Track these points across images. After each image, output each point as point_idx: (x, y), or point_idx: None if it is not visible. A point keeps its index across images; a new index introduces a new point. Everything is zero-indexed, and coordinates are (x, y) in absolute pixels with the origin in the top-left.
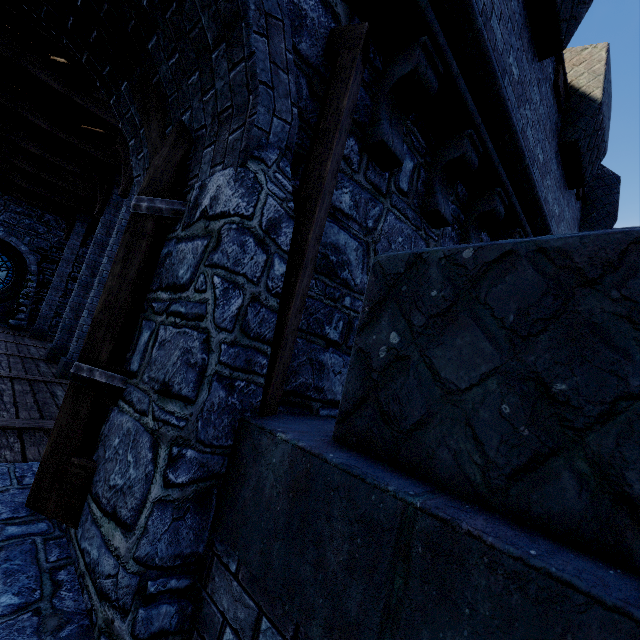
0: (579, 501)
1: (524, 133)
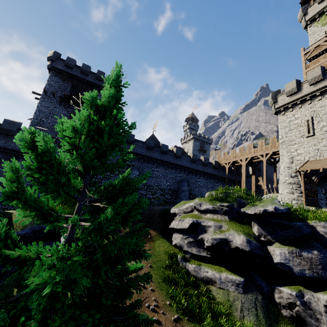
0: None
1: None
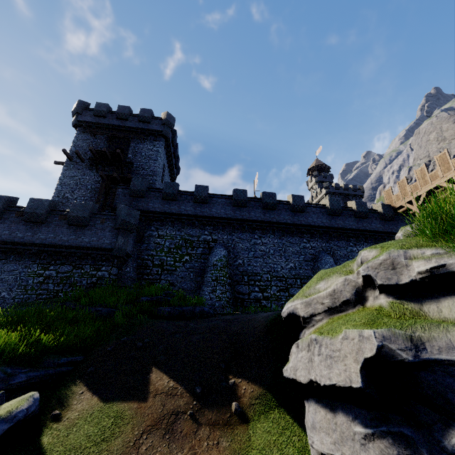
0: None
1: (38, 238)
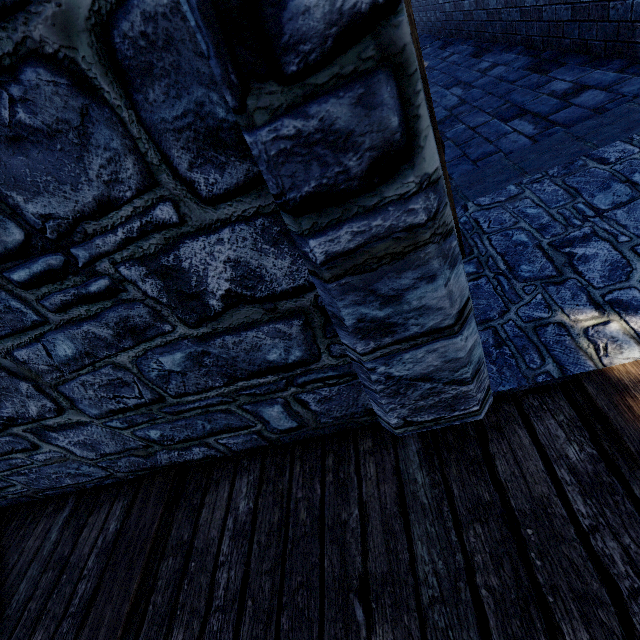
0: None
1: None
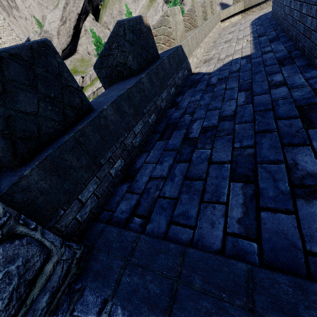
0: (73, 114)
1: None
